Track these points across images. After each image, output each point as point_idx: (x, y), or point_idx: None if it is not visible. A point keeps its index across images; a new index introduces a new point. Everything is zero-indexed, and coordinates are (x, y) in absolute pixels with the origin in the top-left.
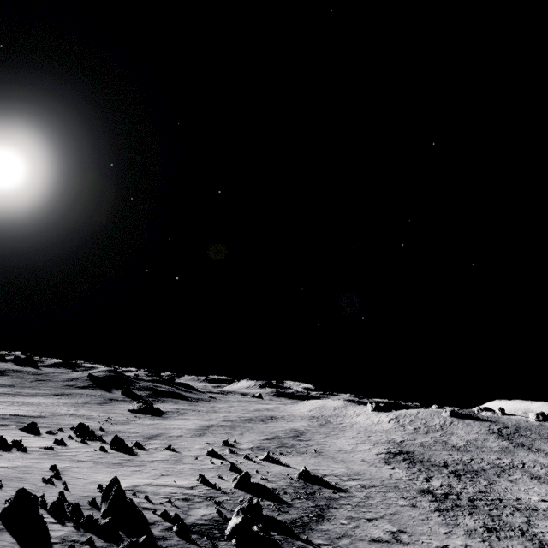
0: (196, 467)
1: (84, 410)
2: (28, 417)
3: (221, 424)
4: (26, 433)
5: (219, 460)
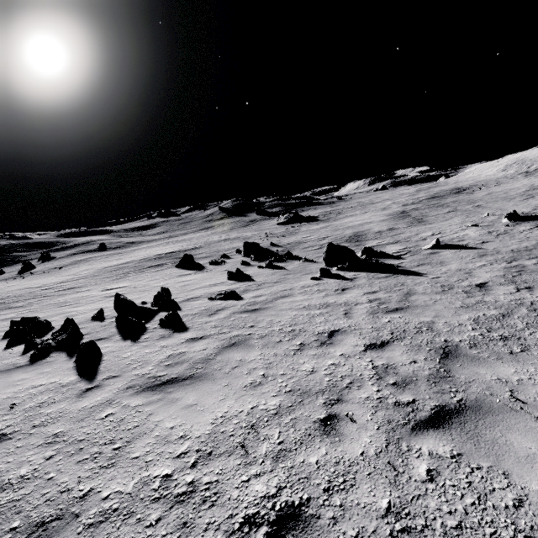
0: None
1: (234, 234)
2: (184, 251)
3: (410, 208)
4: (184, 271)
5: None
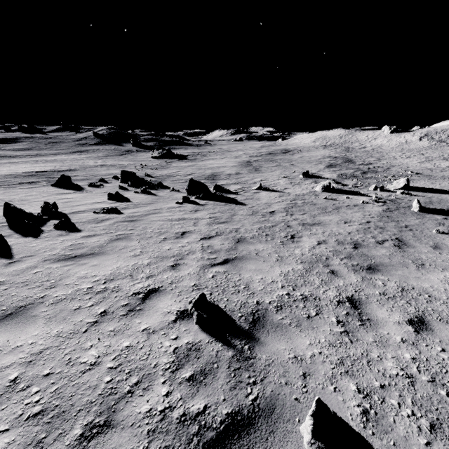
0: (371, 214)
1: (110, 161)
2: (57, 172)
3: (254, 159)
4: (62, 190)
5: (353, 196)
